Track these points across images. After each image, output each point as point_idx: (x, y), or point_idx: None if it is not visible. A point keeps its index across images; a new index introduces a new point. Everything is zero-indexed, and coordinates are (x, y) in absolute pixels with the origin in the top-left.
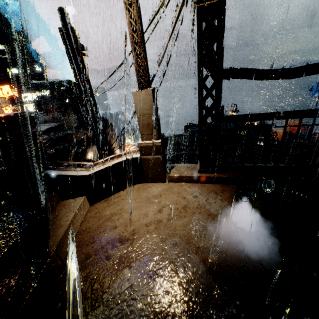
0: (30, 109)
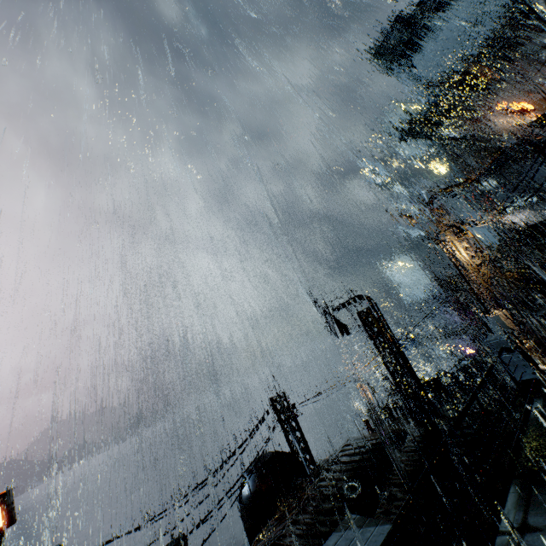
0: None
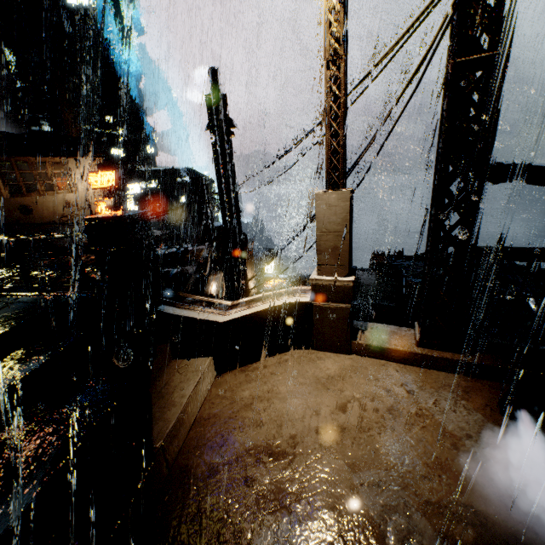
0: (131, 208)
